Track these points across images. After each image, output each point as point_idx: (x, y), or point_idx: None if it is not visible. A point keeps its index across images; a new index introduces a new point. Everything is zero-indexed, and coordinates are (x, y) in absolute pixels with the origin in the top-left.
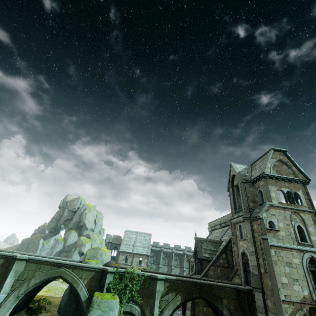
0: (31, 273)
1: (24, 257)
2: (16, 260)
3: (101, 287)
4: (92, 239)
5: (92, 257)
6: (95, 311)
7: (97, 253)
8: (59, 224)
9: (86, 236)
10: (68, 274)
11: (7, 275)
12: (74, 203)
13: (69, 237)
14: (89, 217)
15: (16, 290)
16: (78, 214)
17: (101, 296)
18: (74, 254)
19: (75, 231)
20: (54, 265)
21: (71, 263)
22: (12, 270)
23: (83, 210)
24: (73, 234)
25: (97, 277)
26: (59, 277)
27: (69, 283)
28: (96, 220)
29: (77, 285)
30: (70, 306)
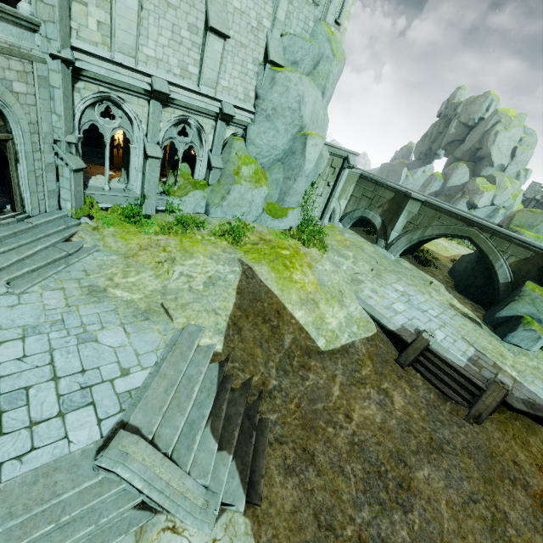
0: (427, 220)
1: (419, 197)
2: (410, 199)
3: (540, 279)
4: (497, 185)
5: (526, 227)
6: (525, 305)
7: (539, 221)
8: (435, 149)
9: (486, 178)
10: (482, 240)
11: (399, 214)
12: (472, 108)
13: (454, 175)
14: (501, 140)
15: (409, 234)
16: (479, 133)
17: (541, 291)
18: (459, 203)
19: (465, 165)
20: (461, 221)
21: (490, 226)
22: (405, 209)
23: (492, 125)
24: (462, 171)
25: (536, 262)
26: (467, 238)
27: (482, 252)
28: (515, 150)
29: (495, 260)
30: (474, 278)
